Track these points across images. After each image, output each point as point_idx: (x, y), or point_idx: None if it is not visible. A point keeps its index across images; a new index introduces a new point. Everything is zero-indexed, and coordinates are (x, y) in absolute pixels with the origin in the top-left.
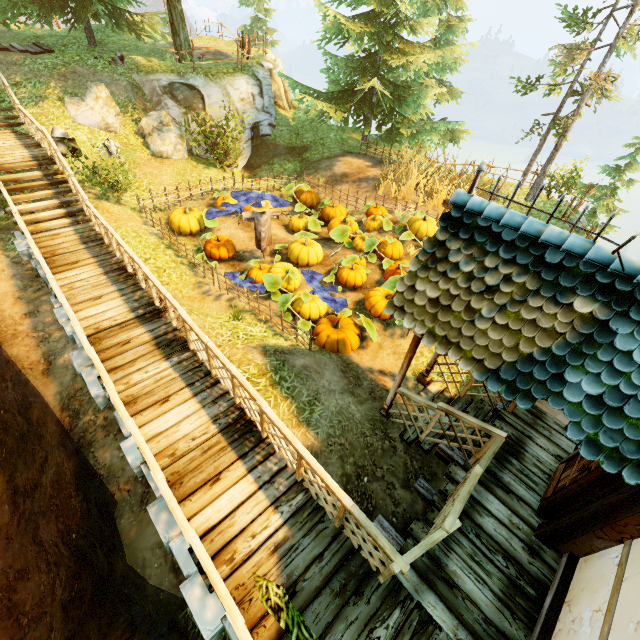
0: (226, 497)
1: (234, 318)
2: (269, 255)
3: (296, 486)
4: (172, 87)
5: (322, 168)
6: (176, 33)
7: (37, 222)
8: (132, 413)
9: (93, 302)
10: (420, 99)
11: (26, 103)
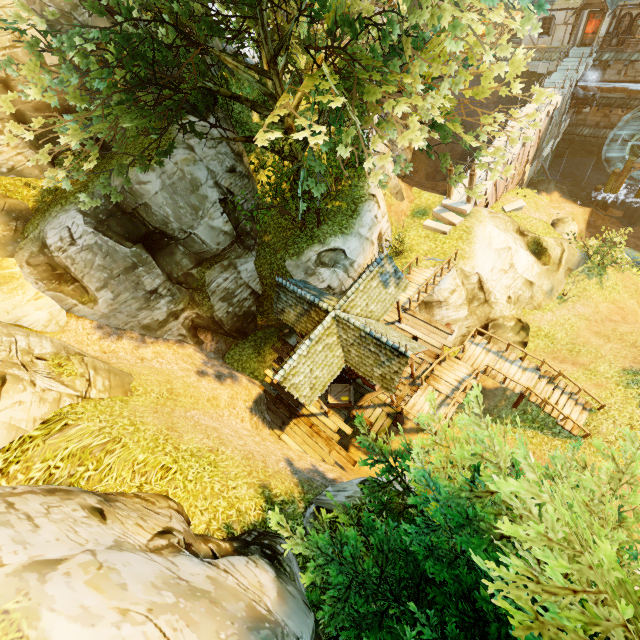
0: None
1: None
2: None
3: None
4: None
5: None
6: None
7: None
8: None
9: None
10: None
11: None
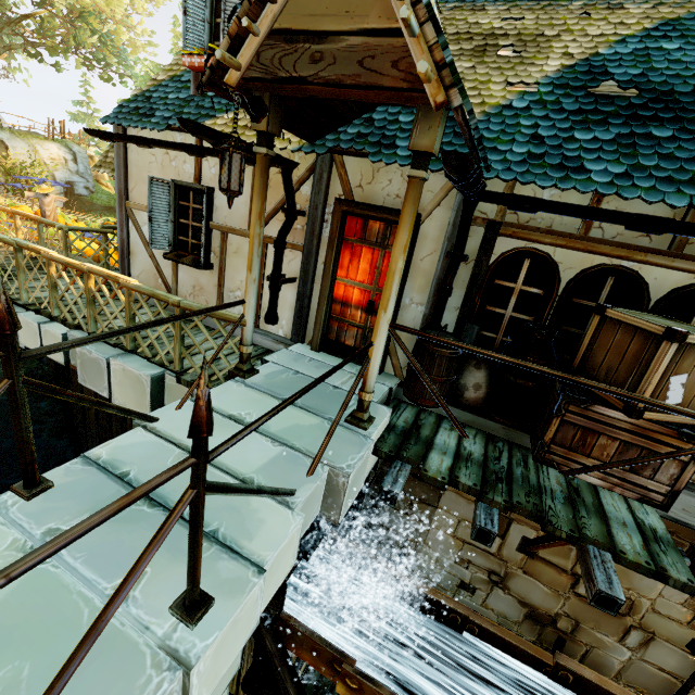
0: None
1: None
2: None
3: None
4: None
5: None
6: None
7: None
8: None
9: None
10: None
11: None
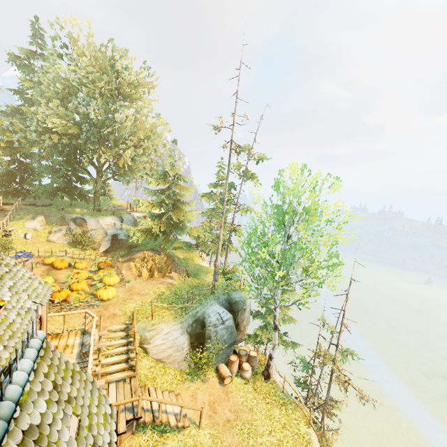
0: None
1: None
2: None
3: None
4: (76, 218)
5: (131, 254)
6: (95, 202)
7: None
8: None
9: None
10: (184, 229)
11: (15, 220)
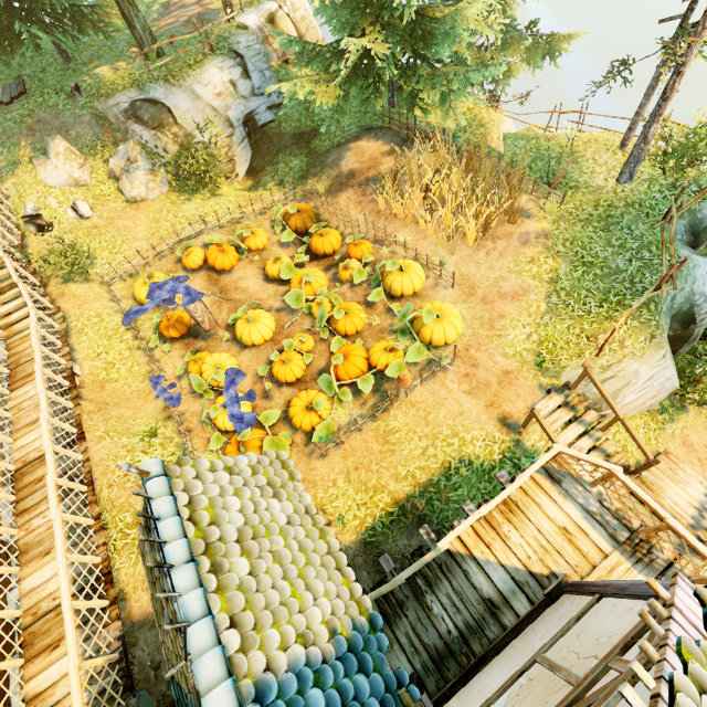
0: (57, 666)
1: (150, 435)
2: (225, 327)
3: (111, 666)
4: (134, 107)
5: (328, 164)
6: (131, 25)
7: (12, 324)
8: (22, 564)
9: (30, 428)
10: (456, 28)
11: (6, 173)
